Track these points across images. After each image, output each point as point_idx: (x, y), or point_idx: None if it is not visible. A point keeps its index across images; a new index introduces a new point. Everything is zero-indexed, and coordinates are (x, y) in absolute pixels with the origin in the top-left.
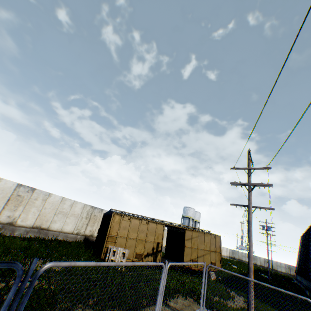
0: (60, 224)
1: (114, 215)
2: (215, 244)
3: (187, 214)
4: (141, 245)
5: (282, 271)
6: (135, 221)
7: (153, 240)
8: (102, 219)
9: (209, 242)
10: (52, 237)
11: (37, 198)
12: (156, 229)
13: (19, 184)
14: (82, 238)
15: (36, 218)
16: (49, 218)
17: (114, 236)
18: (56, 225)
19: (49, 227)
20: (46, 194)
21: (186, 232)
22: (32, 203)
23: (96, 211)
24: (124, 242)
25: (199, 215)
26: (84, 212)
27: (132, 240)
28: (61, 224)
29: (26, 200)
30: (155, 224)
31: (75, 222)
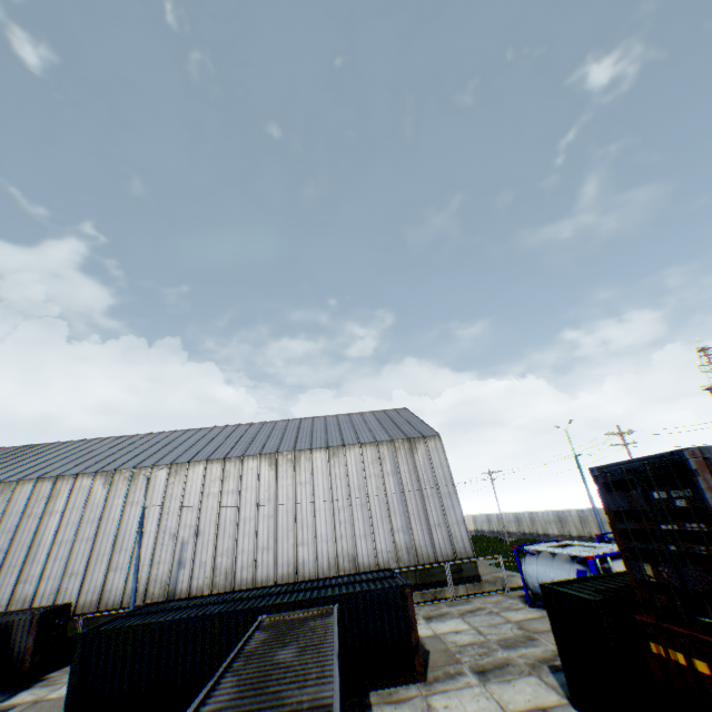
0: None
1: None
2: None
3: None
4: None
5: (514, 532)
6: None
7: None
8: None
9: None
10: None
11: None
12: None
13: None
14: None
15: None
16: None
17: None
18: None
19: None
20: None
21: None
22: None
23: None
24: None
25: None
26: None
27: None
28: None
29: None
30: None
31: None
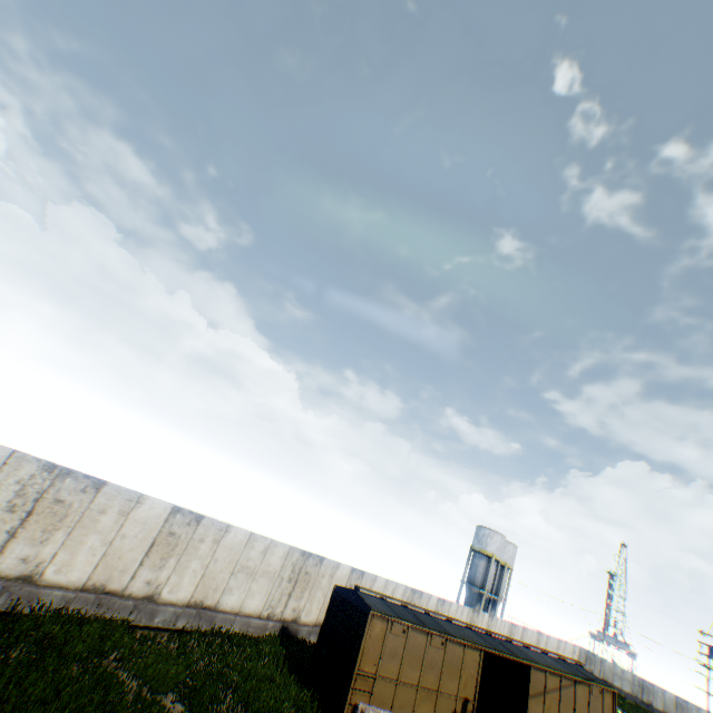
0: (239, 595)
1: (372, 616)
2: (601, 712)
3: (485, 545)
4: (426, 702)
5: None
6: (416, 635)
7: (454, 690)
8: (330, 600)
9: (585, 706)
10: (221, 628)
11: (202, 538)
12: (463, 661)
13: (175, 508)
14: (277, 626)
15: (196, 584)
16: (220, 583)
17: (371, 674)
18: (230, 597)
19: (217, 603)
20: (221, 526)
21: (533, 673)
22: (193, 550)
23: (311, 561)
24: (390, 691)
25: (514, 552)
26: (287, 565)
27: (409, 688)
28: (240, 596)
29: (184, 543)
30: (460, 647)
31: (267, 589)
